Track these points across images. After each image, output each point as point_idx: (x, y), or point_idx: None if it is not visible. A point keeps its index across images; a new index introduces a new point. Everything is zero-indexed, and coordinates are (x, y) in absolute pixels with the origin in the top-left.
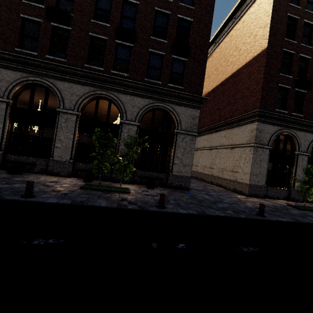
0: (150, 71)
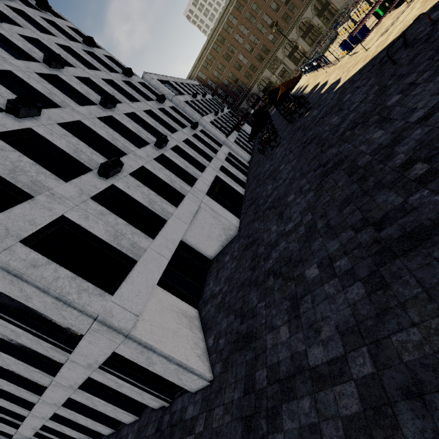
0: None
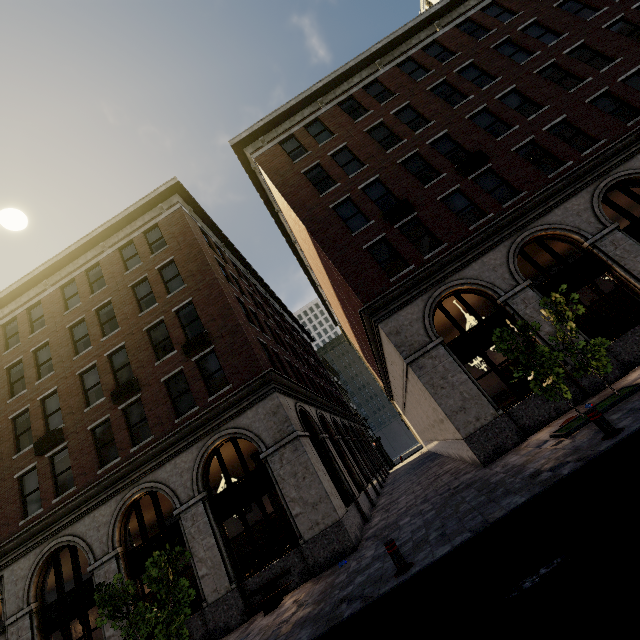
0: (181, 402)
